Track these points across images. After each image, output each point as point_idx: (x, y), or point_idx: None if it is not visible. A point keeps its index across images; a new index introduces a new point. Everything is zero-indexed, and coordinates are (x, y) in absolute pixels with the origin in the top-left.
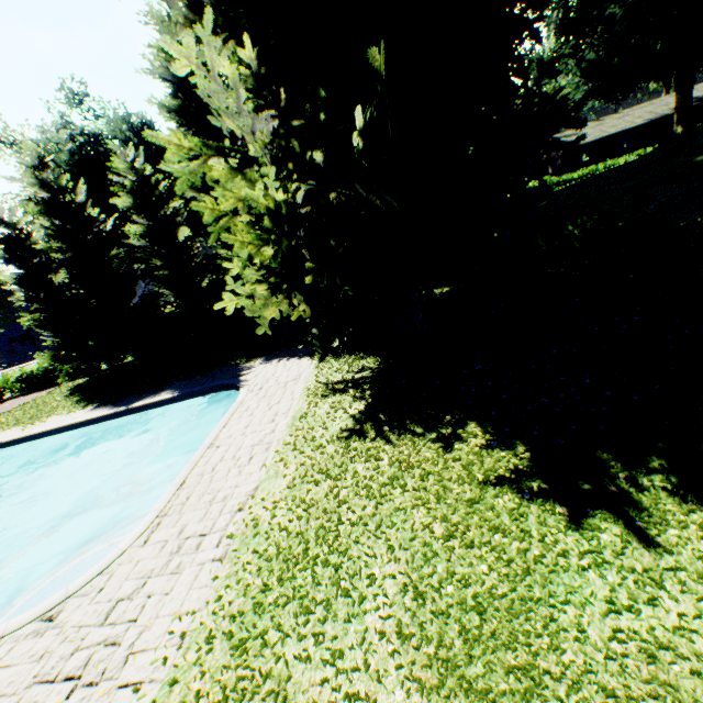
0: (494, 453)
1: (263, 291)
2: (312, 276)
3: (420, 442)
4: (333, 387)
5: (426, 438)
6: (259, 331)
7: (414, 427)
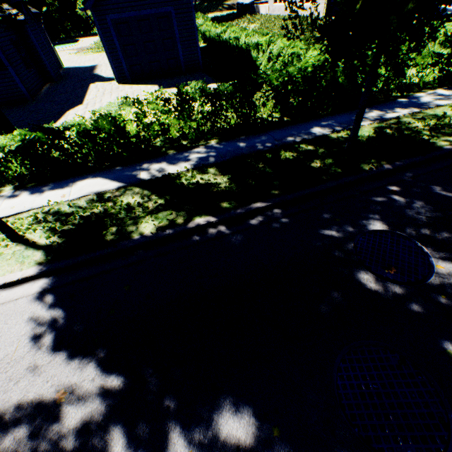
0: None
1: None
2: None
3: None
4: None
5: None
6: None
7: None
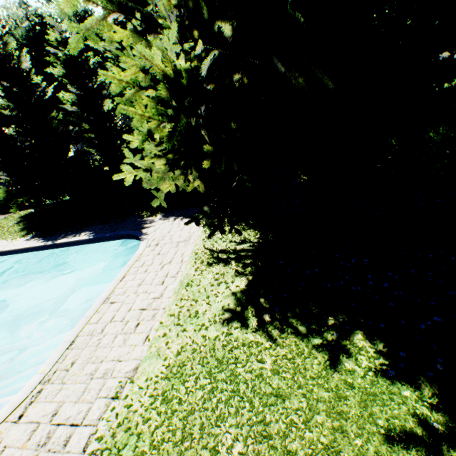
0: (394, 387)
1: (161, 166)
2: (209, 160)
3: (303, 345)
4: (217, 255)
5: (310, 342)
6: (155, 203)
7: (296, 324)
